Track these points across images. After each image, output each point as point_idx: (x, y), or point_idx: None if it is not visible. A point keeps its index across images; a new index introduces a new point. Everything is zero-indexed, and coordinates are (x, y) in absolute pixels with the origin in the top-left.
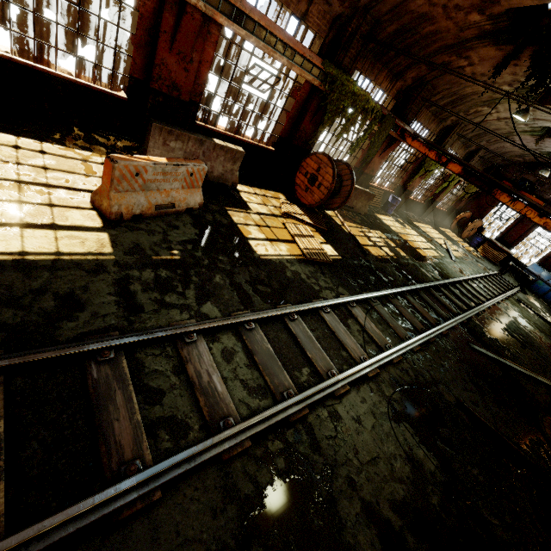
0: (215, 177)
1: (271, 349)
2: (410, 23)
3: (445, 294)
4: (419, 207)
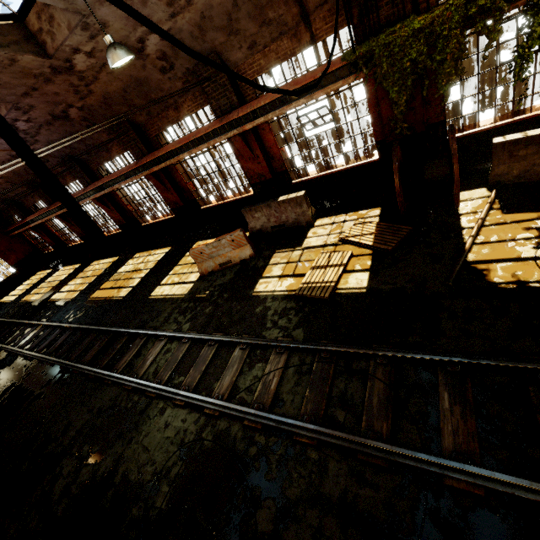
0: (291, 224)
1: (180, 357)
2: None
3: None
4: None
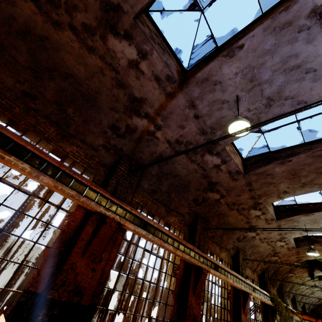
0: None
1: None
2: (276, 269)
3: None
4: None
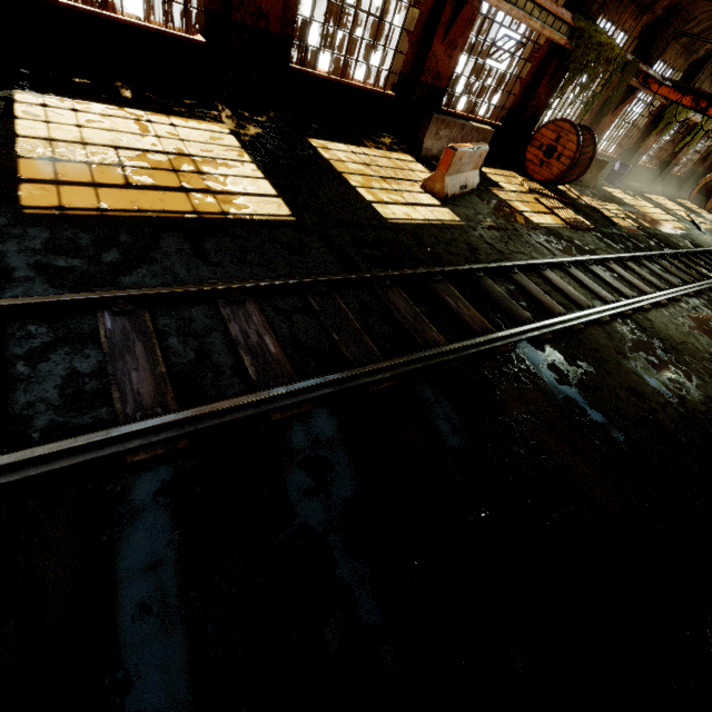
0: None
1: (589, 279)
2: None
3: (704, 261)
4: (648, 174)
